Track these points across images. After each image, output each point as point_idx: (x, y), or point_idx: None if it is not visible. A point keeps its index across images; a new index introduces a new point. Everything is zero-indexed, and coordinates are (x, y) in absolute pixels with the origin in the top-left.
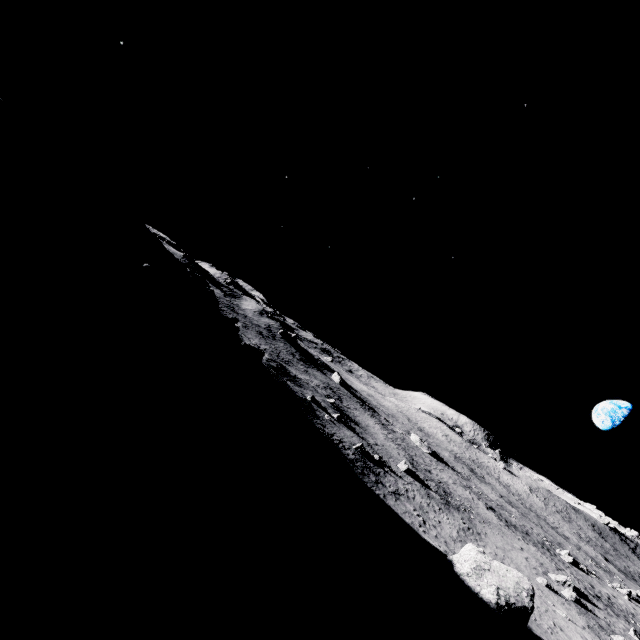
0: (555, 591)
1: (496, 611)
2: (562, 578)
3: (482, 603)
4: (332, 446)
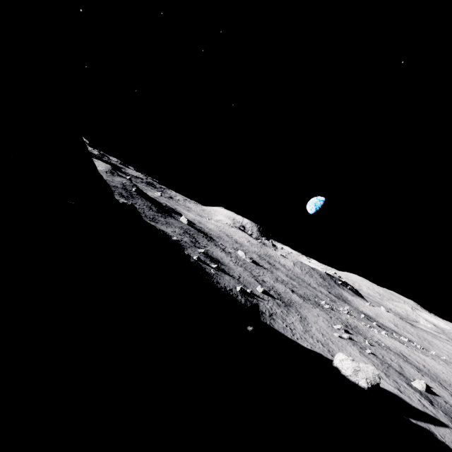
0: (341, 337)
1: (367, 391)
2: (339, 327)
3: (360, 389)
4: (234, 300)
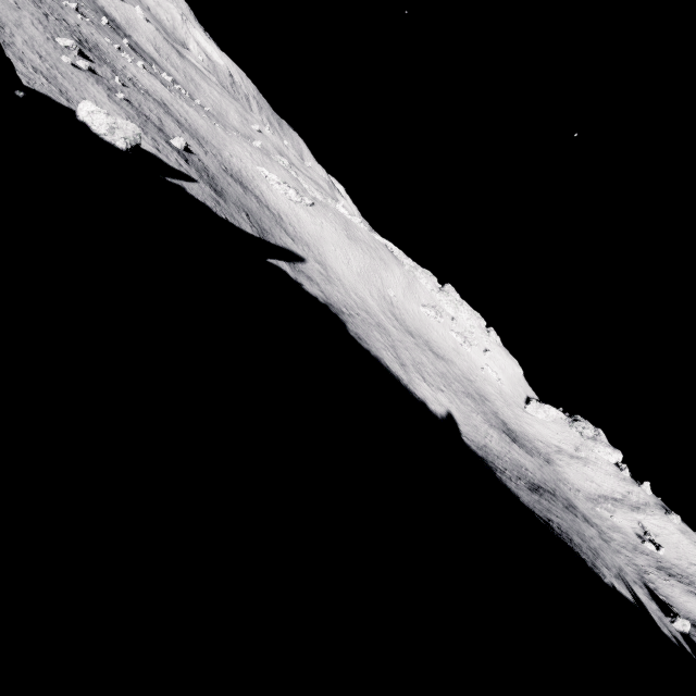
0: (76, 66)
1: (127, 153)
2: (70, 44)
3: (118, 151)
4: None
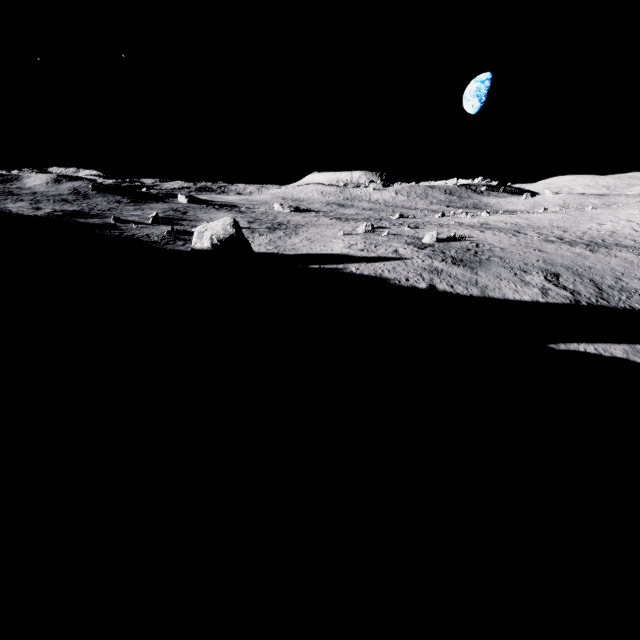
0: (352, 234)
1: (214, 250)
2: (364, 225)
3: (206, 252)
4: (125, 240)
